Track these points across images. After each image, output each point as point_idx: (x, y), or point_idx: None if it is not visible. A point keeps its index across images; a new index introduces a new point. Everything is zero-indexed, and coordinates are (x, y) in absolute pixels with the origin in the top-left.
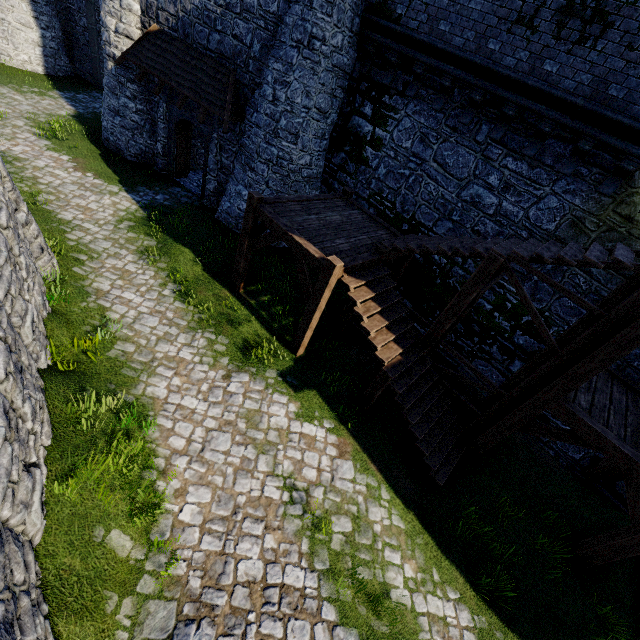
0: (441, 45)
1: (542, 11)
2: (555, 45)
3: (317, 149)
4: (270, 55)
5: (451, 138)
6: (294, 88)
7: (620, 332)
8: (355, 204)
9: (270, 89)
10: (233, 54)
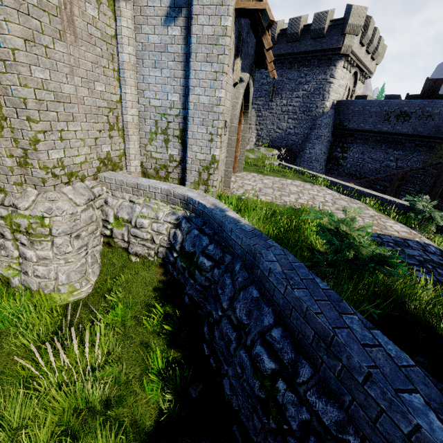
0: (362, 129)
1: (390, 117)
2: (397, 123)
3: (324, 164)
4: (306, 142)
5: (372, 150)
6: (316, 149)
7: (439, 178)
8: (343, 176)
9: (308, 151)
10: (291, 145)
